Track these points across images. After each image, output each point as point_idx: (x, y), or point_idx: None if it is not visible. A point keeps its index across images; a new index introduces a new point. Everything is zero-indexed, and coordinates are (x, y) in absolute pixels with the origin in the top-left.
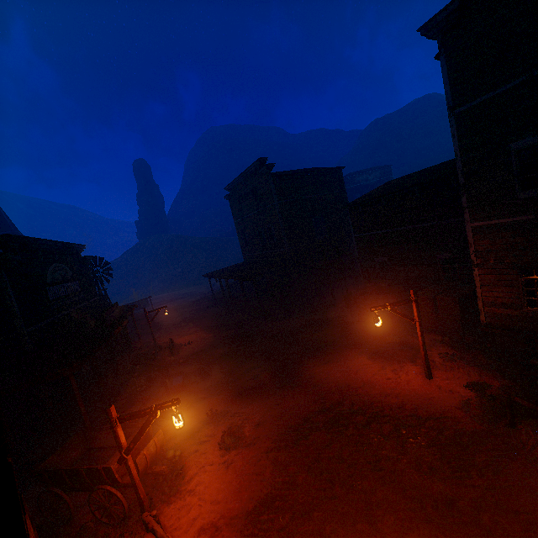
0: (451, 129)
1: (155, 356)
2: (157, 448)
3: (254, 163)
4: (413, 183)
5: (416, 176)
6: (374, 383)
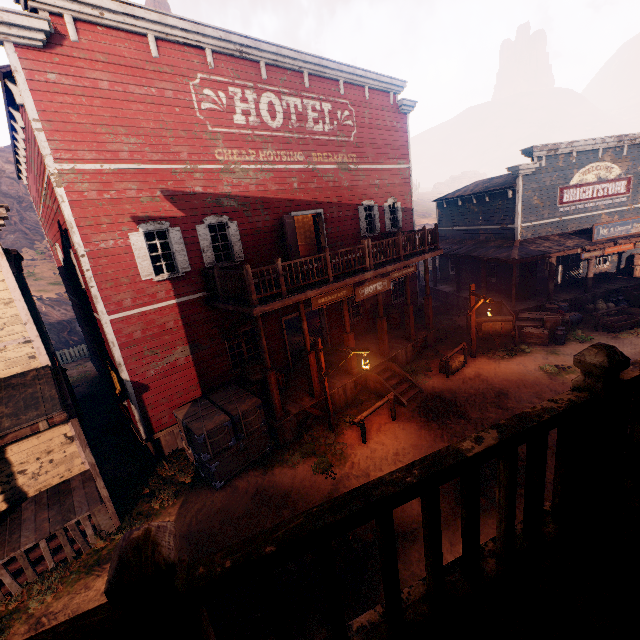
0: None
1: None
2: (501, 330)
3: None
4: None
5: None
6: None
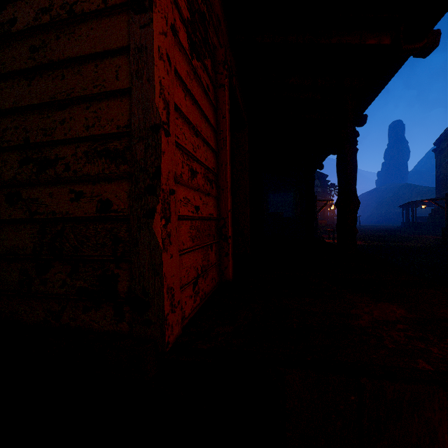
0: None
1: None
2: (324, 223)
3: None
4: None
5: None
6: (419, 237)
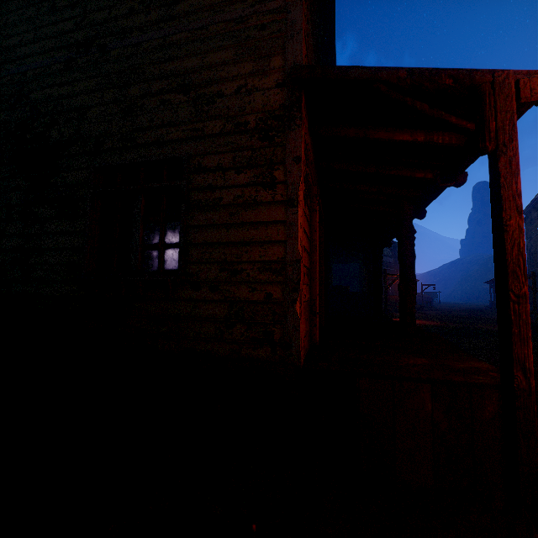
0: None
1: None
2: (396, 299)
3: (537, 195)
4: None
5: None
6: None
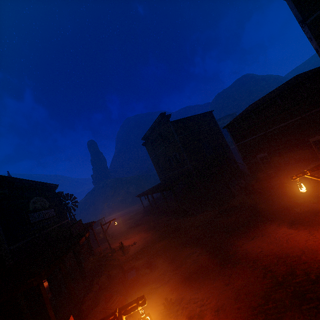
0: (307, 35)
1: (111, 257)
2: None
3: (158, 117)
4: (273, 96)
5: (272, 93)
6: (313, 249)
